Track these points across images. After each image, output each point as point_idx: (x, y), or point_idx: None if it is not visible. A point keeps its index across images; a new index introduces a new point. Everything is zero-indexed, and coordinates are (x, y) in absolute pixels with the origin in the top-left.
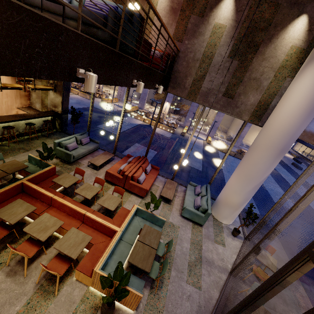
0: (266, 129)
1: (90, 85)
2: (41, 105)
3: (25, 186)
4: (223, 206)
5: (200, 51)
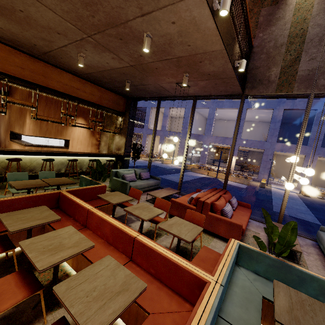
0: None
1: None
2: (107, 151)
3: (61, 197)
4: None
5: (283, 34)
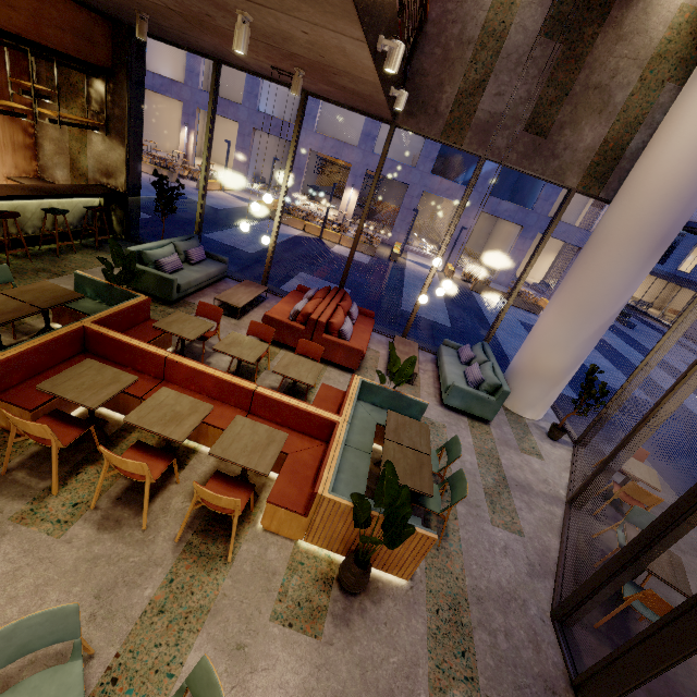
0: (628, 197)
1: None
2: (71, 172)
3: (91, 336)
4: (528, 380)
5: (477, 19)
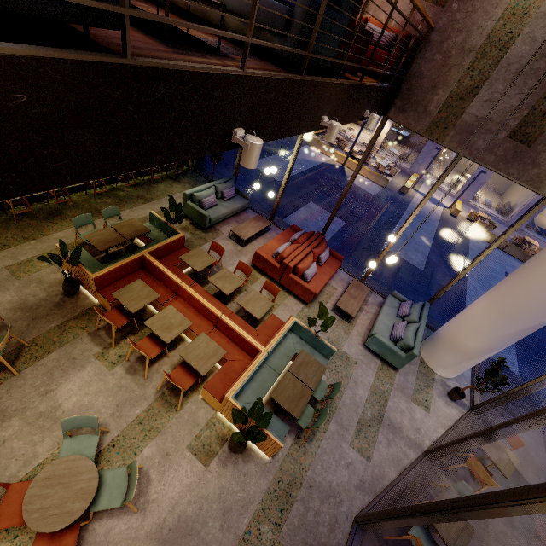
0: None
1: (250, 159)
2: None
3: (146, 261)
4: (446, 347)
5: (484, 28)
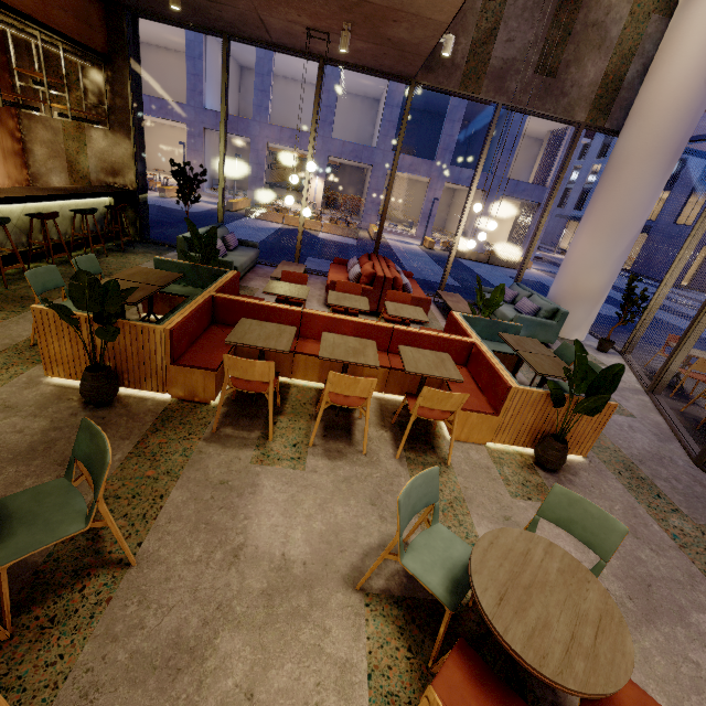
0: (642, 118)
1: None
2: (69, 176)
3: (221, 304)
4: (572, 304)
5: None
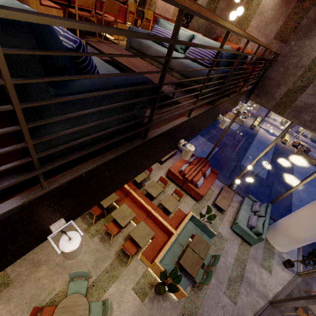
0: None
1: (187, 156)
2: None
3: None
4: (282, 234)
5: (310, 56)
